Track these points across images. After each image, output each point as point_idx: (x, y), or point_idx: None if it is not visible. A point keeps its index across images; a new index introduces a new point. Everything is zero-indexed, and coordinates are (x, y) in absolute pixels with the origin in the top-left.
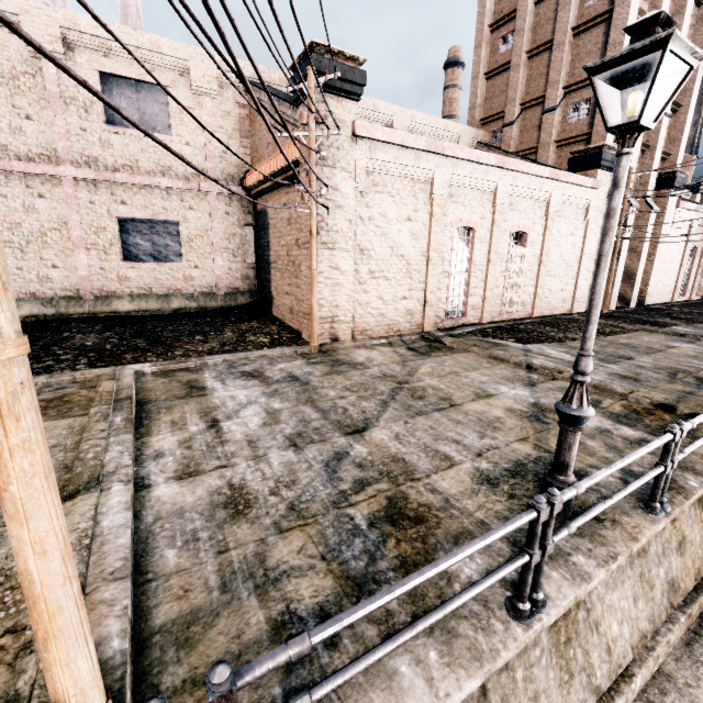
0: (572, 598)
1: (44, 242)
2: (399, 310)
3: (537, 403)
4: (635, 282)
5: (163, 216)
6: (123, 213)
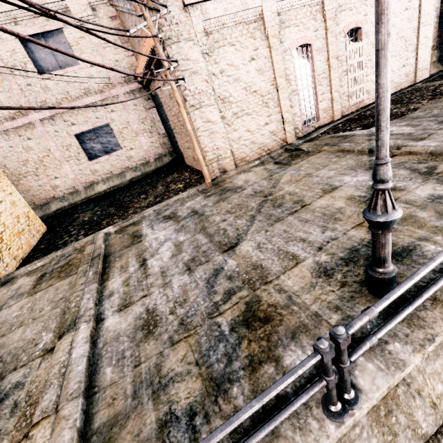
0: (385, 388)
1: (44, 165)
2: (264, 134)
3: None
4: None
5: (98, 124)
6: (76, 131)
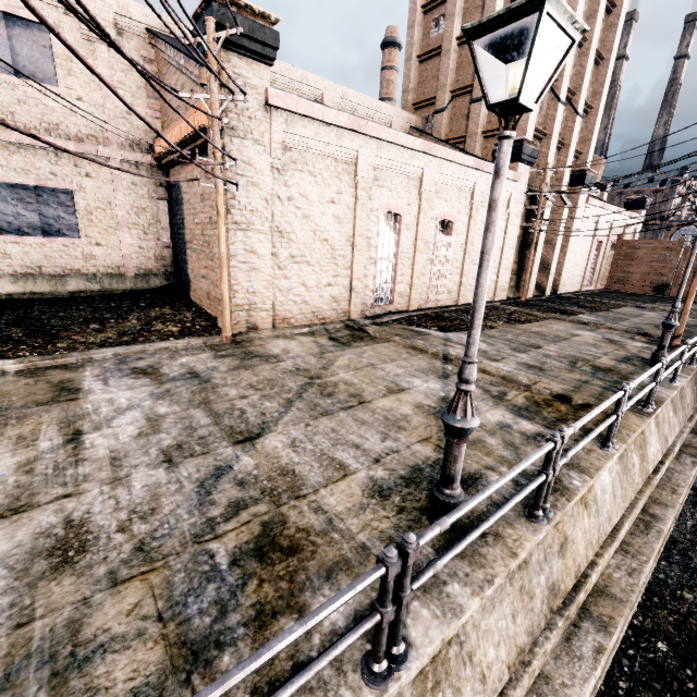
0: (439, 641)
1: None
2: (324, 297)
3: (447, 397)
4: (550, 272)
5: (51, 183)
6: None
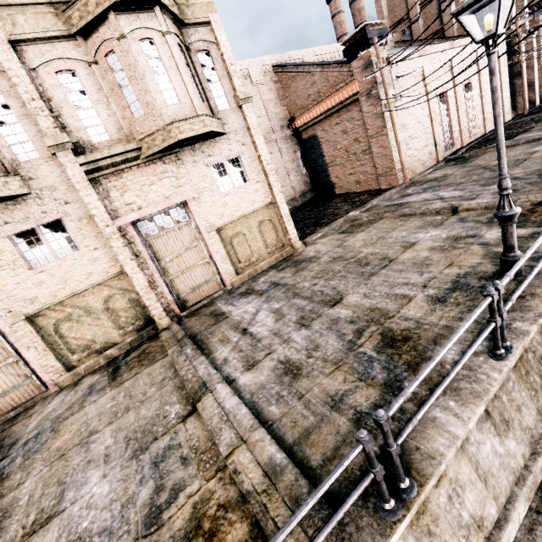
0: None
1: None
2: (425, 154)
3: None
4: (535, 88)
5: None
6: None
